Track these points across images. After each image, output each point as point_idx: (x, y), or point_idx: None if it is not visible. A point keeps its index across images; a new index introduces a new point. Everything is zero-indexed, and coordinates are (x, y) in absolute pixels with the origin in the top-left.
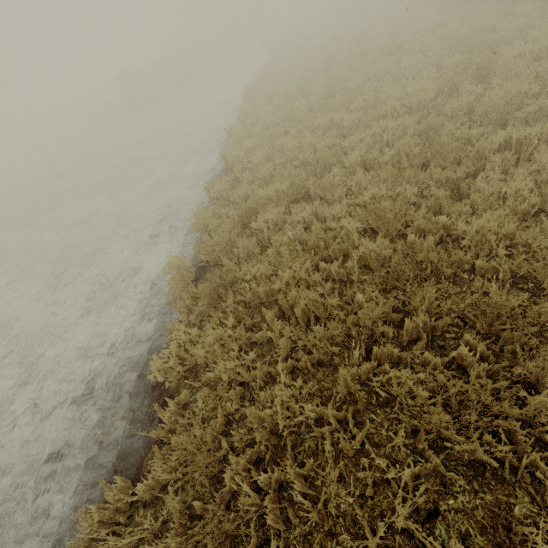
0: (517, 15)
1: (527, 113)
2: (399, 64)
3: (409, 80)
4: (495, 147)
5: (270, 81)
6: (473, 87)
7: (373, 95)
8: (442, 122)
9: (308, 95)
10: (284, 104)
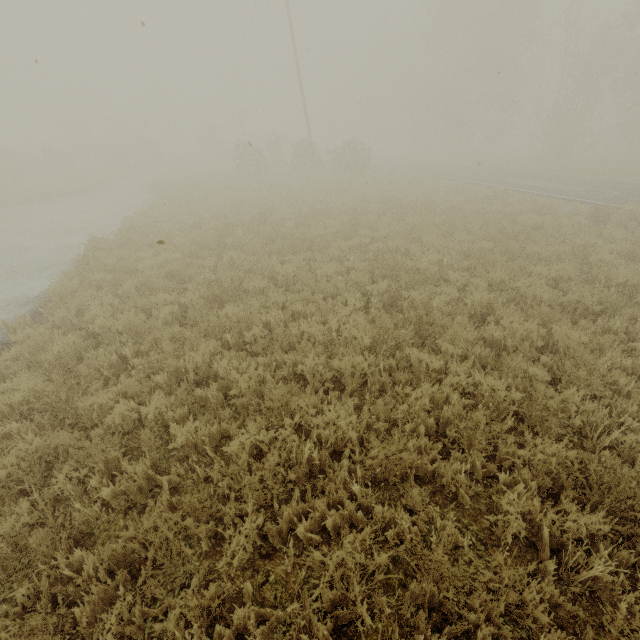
0: (427, 246)
1: (531, 452)
2: (313, 268)
3: (329, 301)
4: (531, 568)
5: (134, 241)
6: (426, 358)
7: (282, 326)
8: (404, 440)
9: (186, 283)
10: (141, 292)
